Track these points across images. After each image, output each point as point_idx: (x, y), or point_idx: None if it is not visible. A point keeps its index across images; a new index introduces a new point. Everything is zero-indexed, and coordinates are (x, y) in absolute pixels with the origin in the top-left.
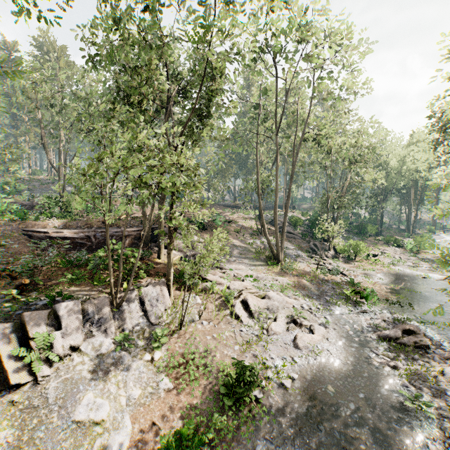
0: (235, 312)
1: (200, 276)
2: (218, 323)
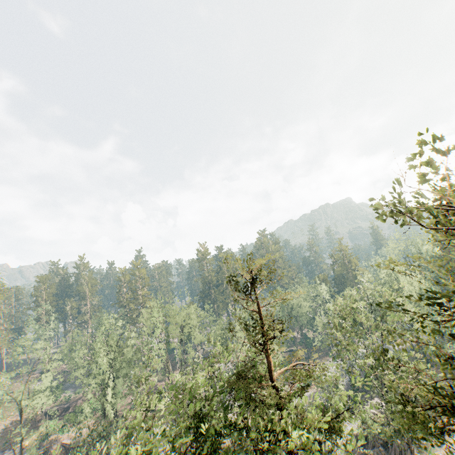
0: None
1: None
2: None
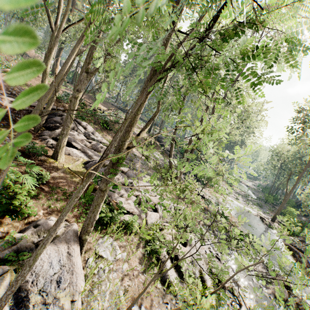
0: (168, 277)
1: (115, 203)
2: (151, 305)
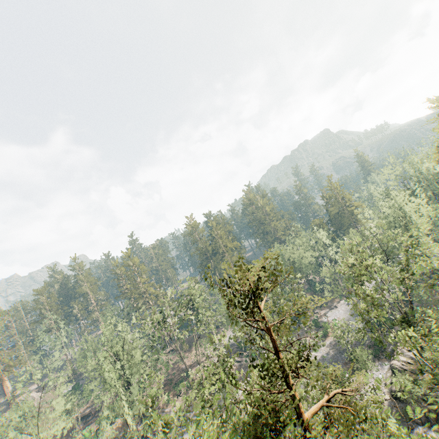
0: None
1: None
2: None
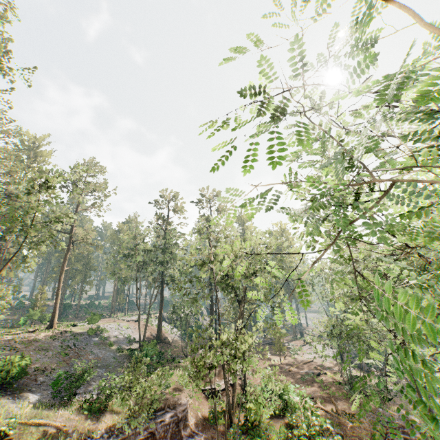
0: None
1: None
2: None
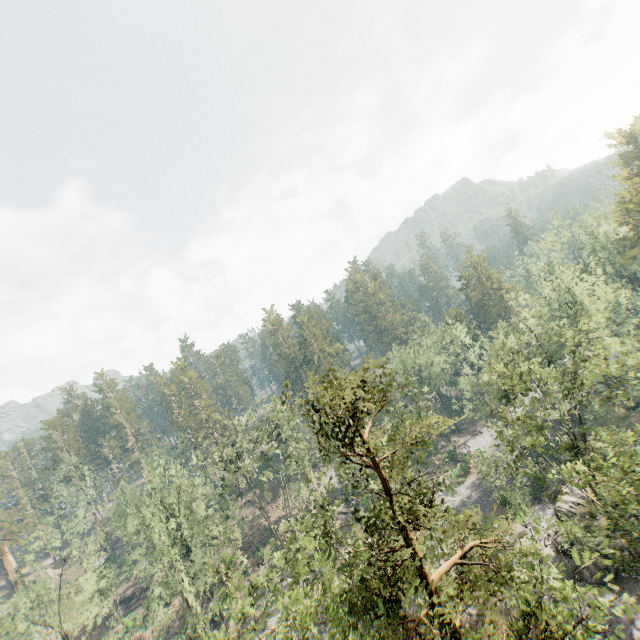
0: None
1: None
2: None
